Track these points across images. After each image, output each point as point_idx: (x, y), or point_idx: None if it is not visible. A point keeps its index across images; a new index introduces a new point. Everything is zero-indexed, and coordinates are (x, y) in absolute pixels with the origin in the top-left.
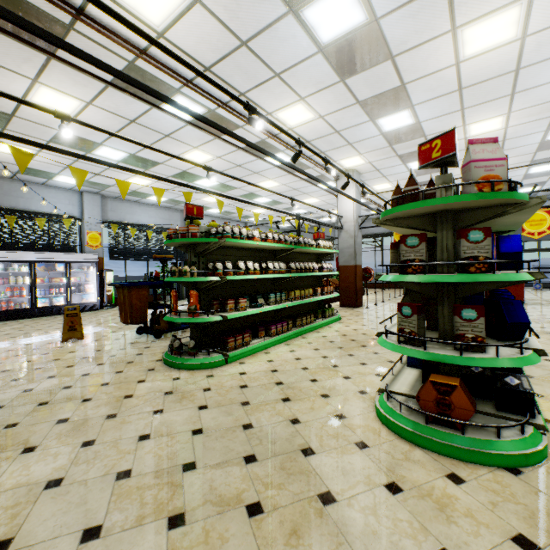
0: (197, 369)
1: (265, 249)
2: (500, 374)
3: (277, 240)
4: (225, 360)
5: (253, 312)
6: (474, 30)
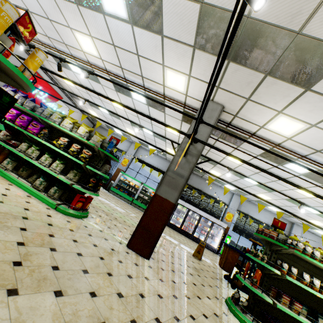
0: (240, 322)
1: None
2: None
3: None
4: None
5: (305, 321)
6: None
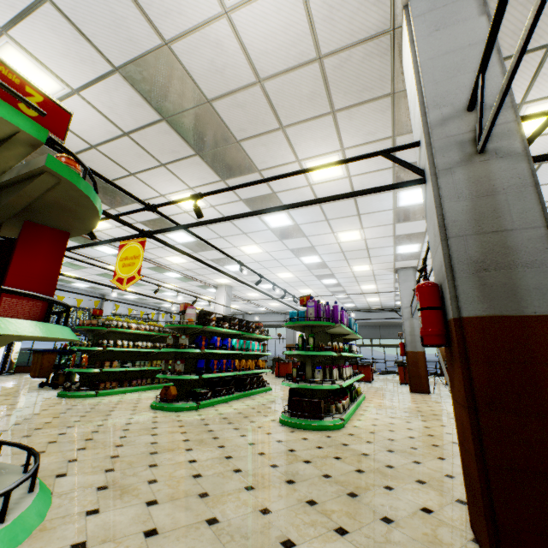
0: (77, 398)
1: (143, 334)
2: (204, 390)
3: (147, 329)
4: (96, 395)
5: (121, 369)
6: (245, 248)
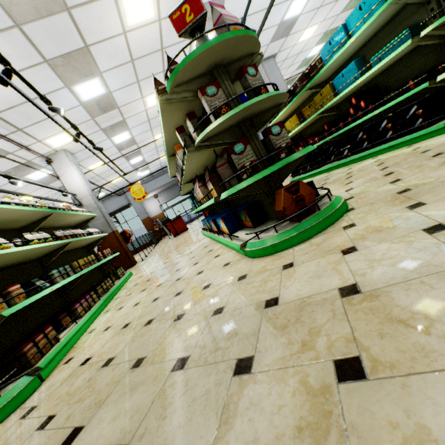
0: None
1: (6, 229)
2: None
3: (22, 204)
4: (36, 379)
5: (41, 294)
6: (129, 1)
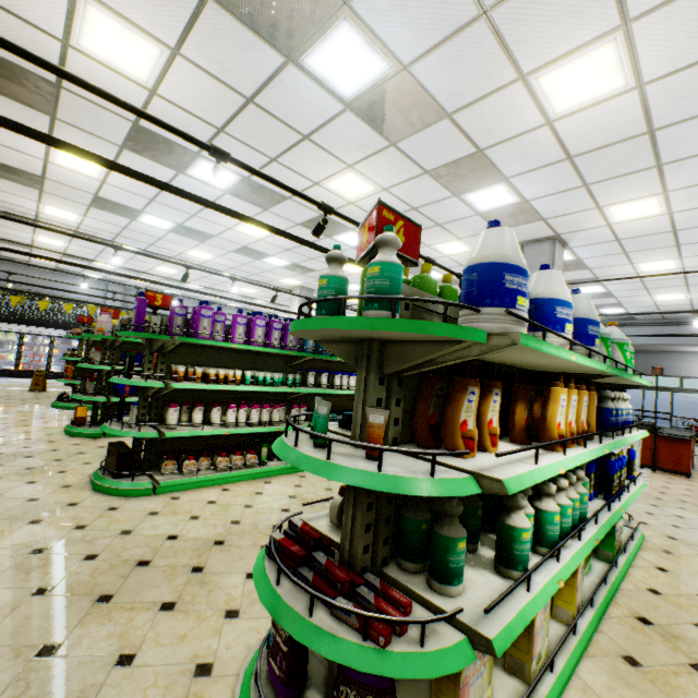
0: (60, 409)
1: None
2: None
3: None
4: None
5: None
6: (243, 229)
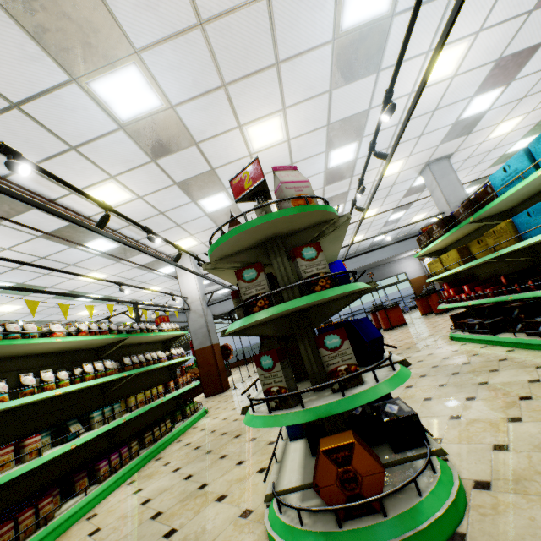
0: None
1: (82, 349)
2: (379, 405)
3: (95, 330)
4: None
5: (56, 453)
6: (255, 129)
